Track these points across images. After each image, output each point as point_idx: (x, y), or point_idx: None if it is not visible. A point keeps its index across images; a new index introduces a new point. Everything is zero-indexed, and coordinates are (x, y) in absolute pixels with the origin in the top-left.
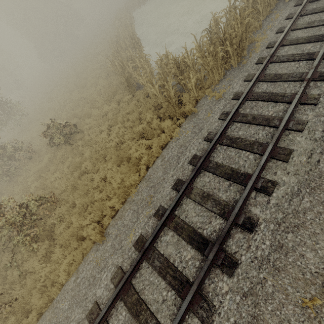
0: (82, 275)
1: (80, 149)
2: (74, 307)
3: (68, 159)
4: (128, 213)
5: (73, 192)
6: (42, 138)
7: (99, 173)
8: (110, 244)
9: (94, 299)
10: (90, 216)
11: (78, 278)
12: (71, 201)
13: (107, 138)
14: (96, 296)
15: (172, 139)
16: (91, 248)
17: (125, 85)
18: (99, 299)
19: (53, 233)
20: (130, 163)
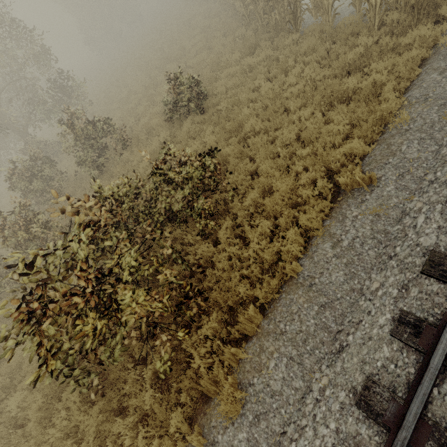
0: (350, 235)
1: (223, 114)
2: (362, 275)
3: (208, 127)
4: (408, 145)
5: (240, 160)
6: (133, 125)
7: (285, 129)
8: (393, 187)
9: (423, 250)
10: (309, 172)
11: (342, 241)
12: (243, 171)
13: (277, 89)
14: (423, 245)
15: (445, 46)
16: (328, 212)
17: (275, 29)
18: (436, 248)
19: (226, 214)
20: (363, 93)
